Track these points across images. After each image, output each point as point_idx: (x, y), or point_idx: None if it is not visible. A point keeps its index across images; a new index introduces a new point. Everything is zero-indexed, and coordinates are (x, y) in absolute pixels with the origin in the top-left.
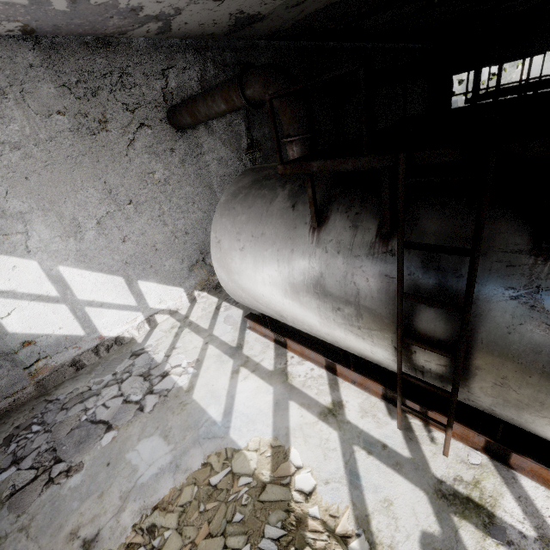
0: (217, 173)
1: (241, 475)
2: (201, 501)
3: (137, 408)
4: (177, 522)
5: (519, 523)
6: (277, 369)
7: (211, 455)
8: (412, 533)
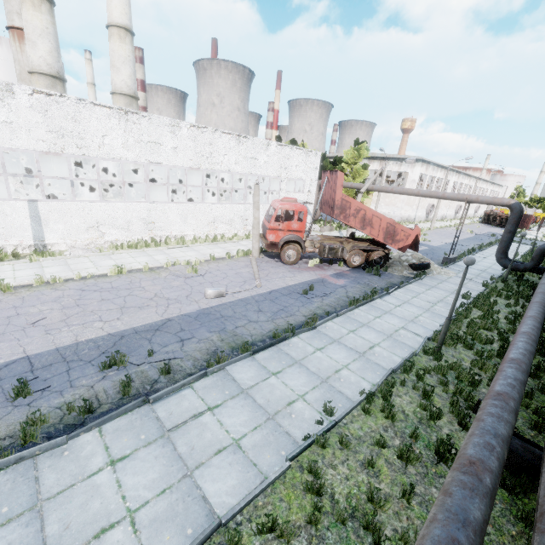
0: None
1: None
2: None
3: None
4: None
5: None
6: None
7: None
8: None
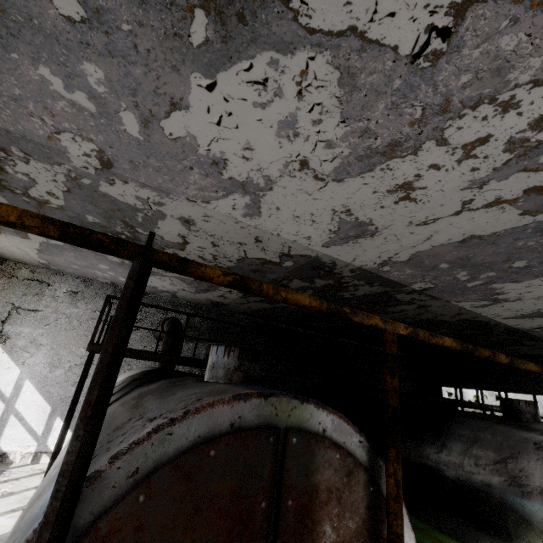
0: None
1: None
2: None
3: None
4: None
5: None
6: None
7: None
8: None
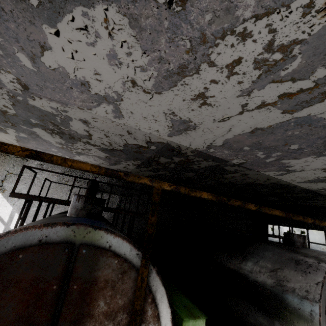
0: None
1: None
2: None
3: None
4: None
5: None
6: None
7: None
8: None
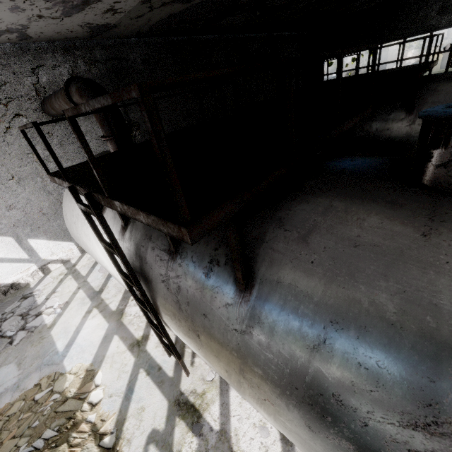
0: (98, 149)
1: (56, 393)
2: (23, 412)
3: (8, 342)
4: (0, 428)
5: (213, 421)
6: (118, 310)
7: (44, 378)
8: (146, 430)
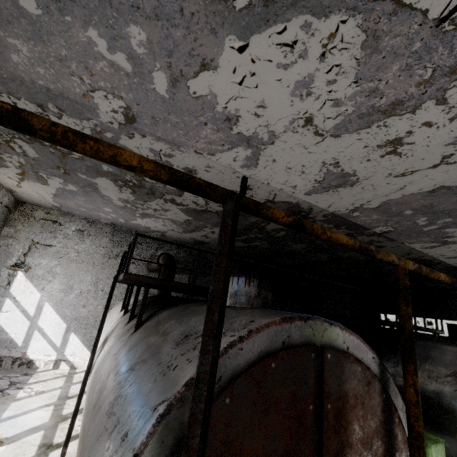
0: None
1: None
2: None
3: None
4: None
5: None
6: (65, 415)
7: None
8: None
